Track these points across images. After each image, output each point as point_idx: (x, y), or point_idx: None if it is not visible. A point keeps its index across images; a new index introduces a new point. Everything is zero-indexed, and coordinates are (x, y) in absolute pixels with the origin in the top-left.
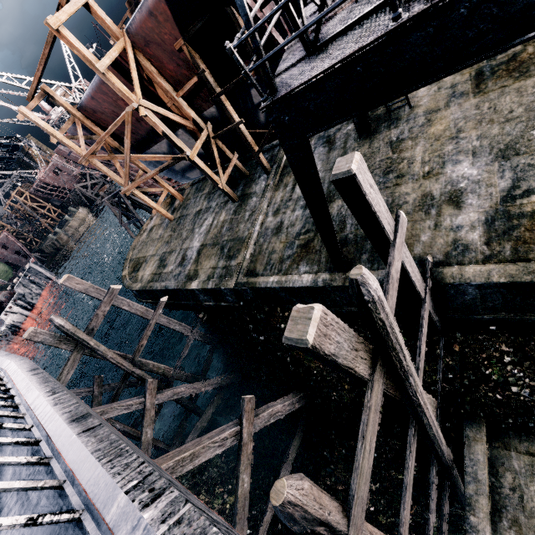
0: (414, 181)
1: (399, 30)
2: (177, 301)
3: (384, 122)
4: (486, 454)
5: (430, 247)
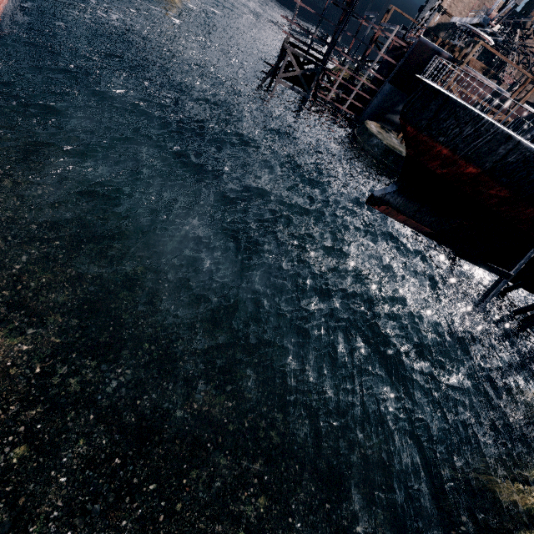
0: None
1: None
2: None
3: None
4: None
5: None
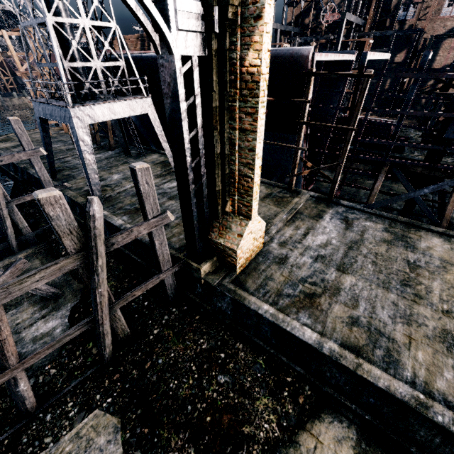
0: (107, 172)
1: (47, 104)
2: (2, 165)
3: (137, 156)
4: (28, 253)
5: (77, 186)
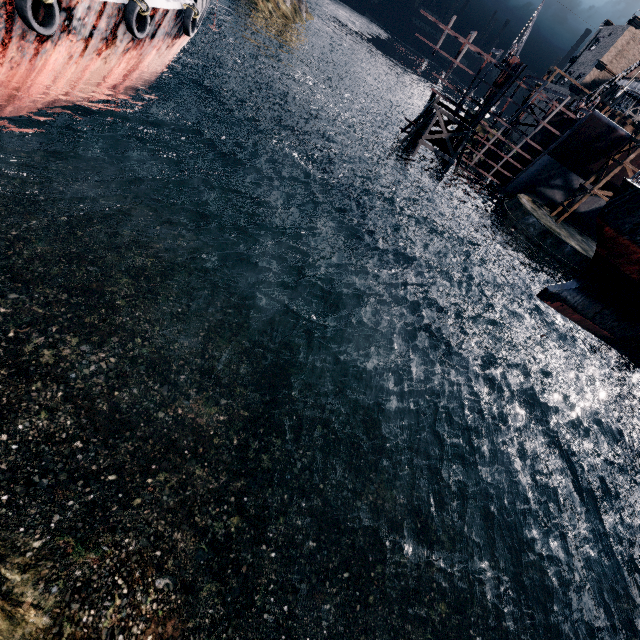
0: None
1: None
2: None
3: None
4: None
5: None
